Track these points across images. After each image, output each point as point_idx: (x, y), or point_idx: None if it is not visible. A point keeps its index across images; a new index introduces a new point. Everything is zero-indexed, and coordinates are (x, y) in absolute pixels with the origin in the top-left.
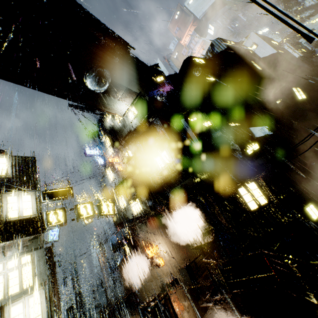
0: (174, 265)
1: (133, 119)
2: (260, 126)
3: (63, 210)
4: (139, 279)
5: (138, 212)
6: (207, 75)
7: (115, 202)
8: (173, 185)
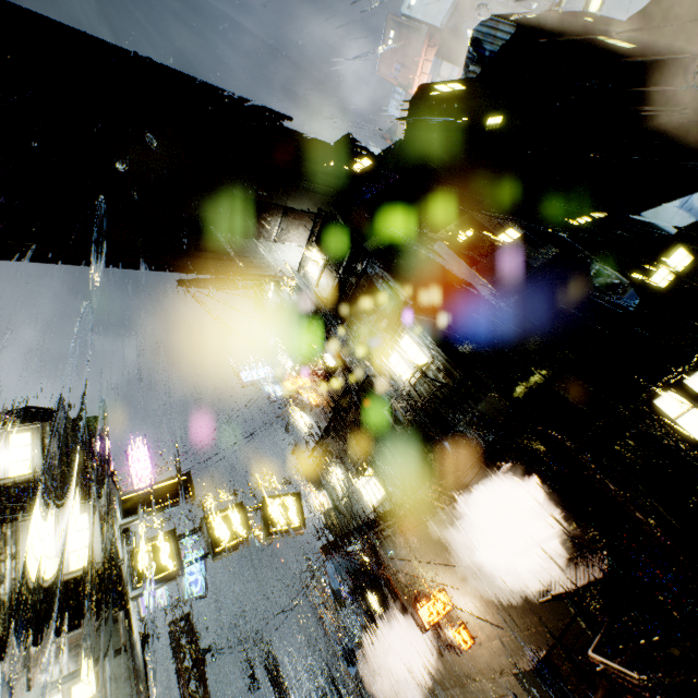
0: (501, 646)
1: (318, 278)
2: (677, 200)
3: (171, 539)
4: (417, 679)
5: (377, 503)
6: (477, 113)
7: (324, 482)
8: (449, 419)
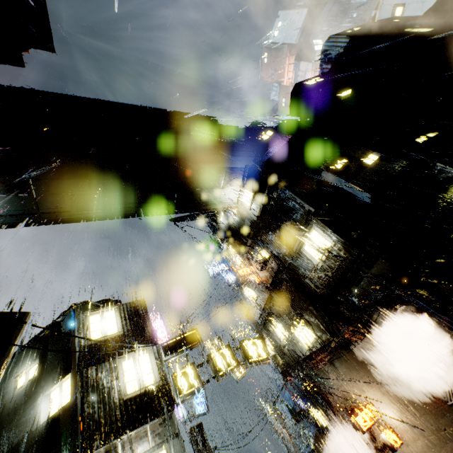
0: (425, 444)
1: (250, 205)
2: None
3: (193, 367)
4: None
5: (311, 344)
6: (334, 92)
7: (270, 334)
8: (352, 281)
